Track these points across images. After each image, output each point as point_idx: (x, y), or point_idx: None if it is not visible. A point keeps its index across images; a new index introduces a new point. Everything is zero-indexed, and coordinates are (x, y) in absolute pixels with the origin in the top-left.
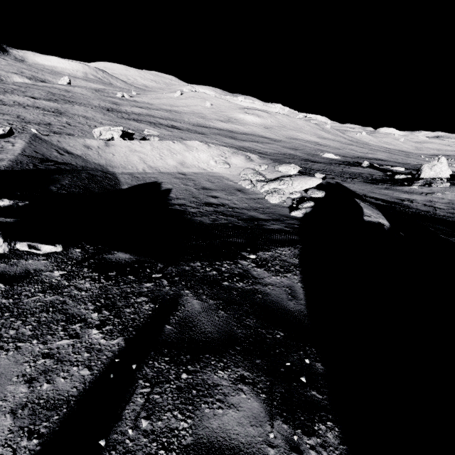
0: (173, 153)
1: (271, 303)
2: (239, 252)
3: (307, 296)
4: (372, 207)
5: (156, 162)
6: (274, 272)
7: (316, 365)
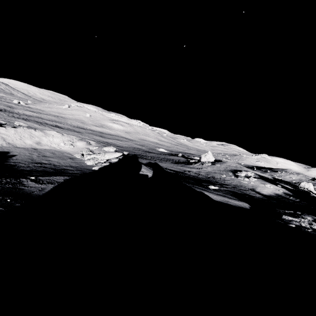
0: (32, 136)
1: (21, 191)
2: (27, 176)
3: (50, 190)
4: (150, 168)
5: (15, 141)
6: (40, 183)
7: (17, 204)
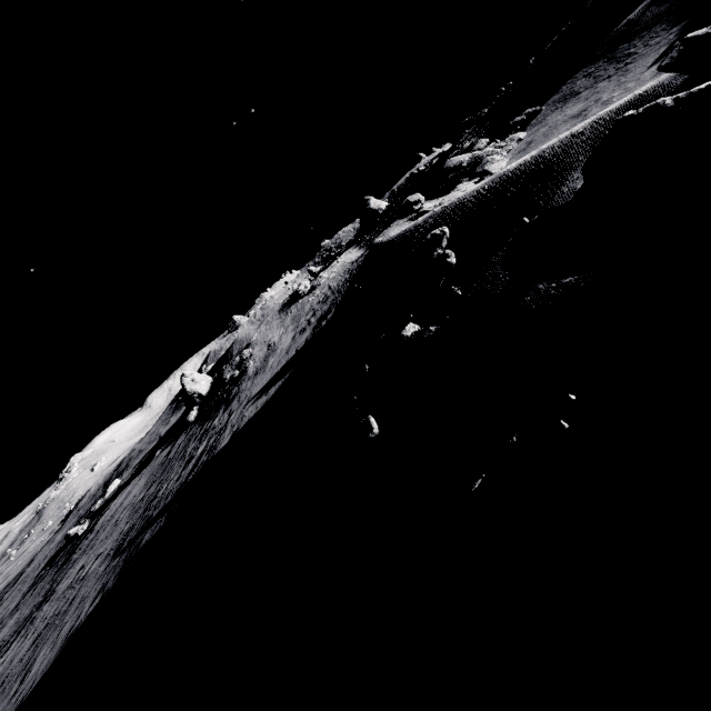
0: None
1: None
2: None
3: None
4: None
5: None
6: None
7: None
